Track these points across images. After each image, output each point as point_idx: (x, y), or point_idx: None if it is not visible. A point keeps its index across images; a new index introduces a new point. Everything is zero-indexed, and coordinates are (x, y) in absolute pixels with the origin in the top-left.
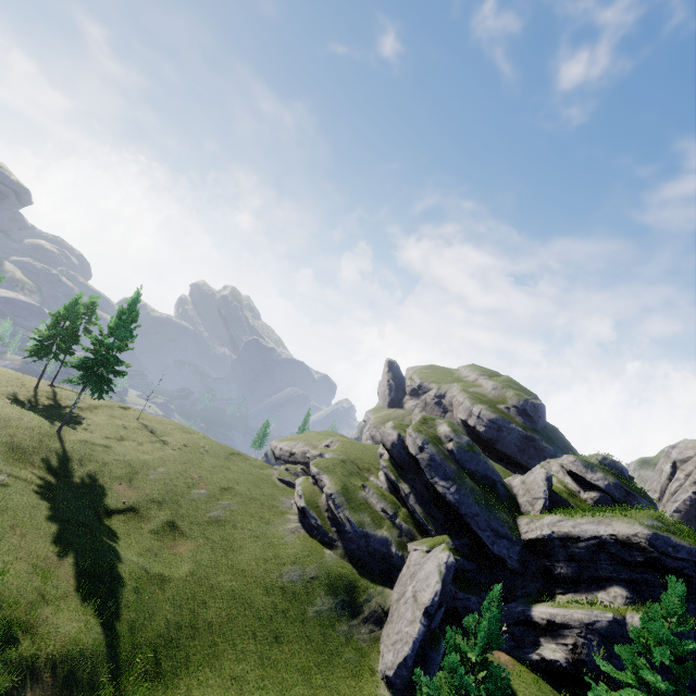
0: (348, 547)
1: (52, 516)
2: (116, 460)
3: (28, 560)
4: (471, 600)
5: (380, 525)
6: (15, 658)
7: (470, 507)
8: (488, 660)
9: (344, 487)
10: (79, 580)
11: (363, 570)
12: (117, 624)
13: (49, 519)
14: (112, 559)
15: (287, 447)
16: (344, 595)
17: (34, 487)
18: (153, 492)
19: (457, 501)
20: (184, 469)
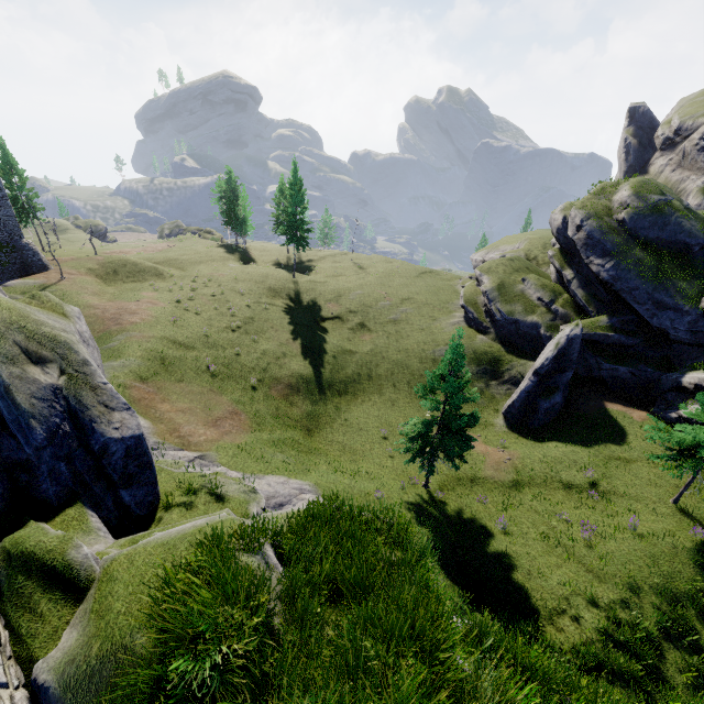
0: (499, 333)
1: (291, 322)
2: (328, 290)
3: (278, 341)
4: (619, 371)
5: (531, 313)
6: (273, 374)
7: (627, 282)
8: (614, 414)
9: (499, 284)
10: (303, 350)
11: (513, 349)
12: (322, 369)
13: (289, 324)
14: (321, 342)
15: (480, 258)
16: (486, 365)
17: (282, 309)
18: (351, 306)
19: (611, 278)
20: (376, 289)
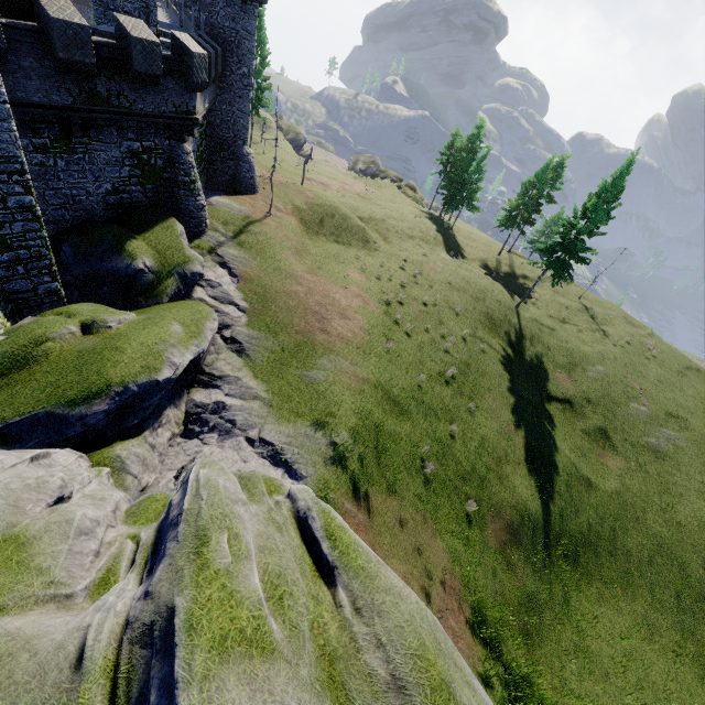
0: None
1: (511, 388)
2: (559, 346)
3: (497, 422)
4: None
5: None
6: (491, 494)
7: None
8: None
9: None
10: (527, 452)
11: None
12: (550, 505)
13: (509, 390)
14: (550, 445)
15: None
16: None
17: (499, 357)
18: (589, 390)
19: None
20: (624, 373)
